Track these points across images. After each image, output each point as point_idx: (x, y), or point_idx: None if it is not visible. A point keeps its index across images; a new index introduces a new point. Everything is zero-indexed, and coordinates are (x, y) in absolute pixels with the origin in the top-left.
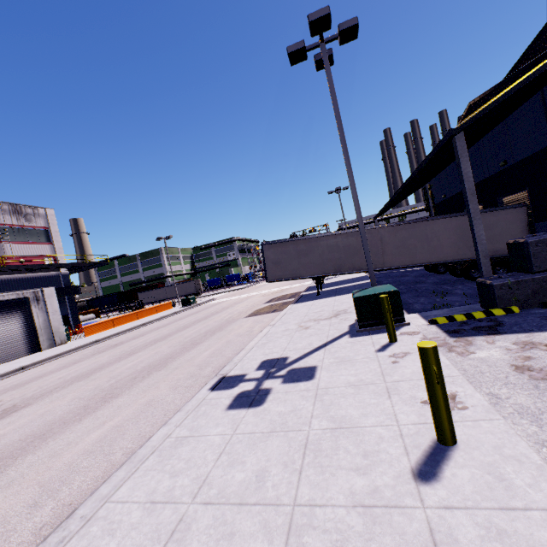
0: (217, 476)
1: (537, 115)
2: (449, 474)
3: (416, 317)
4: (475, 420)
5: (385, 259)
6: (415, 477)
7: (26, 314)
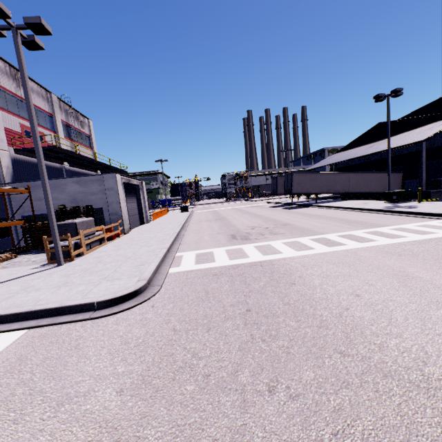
0: None
1: None
2: None
3: None
4: None
5: (349, 188)
6: None
7: (137, 197)
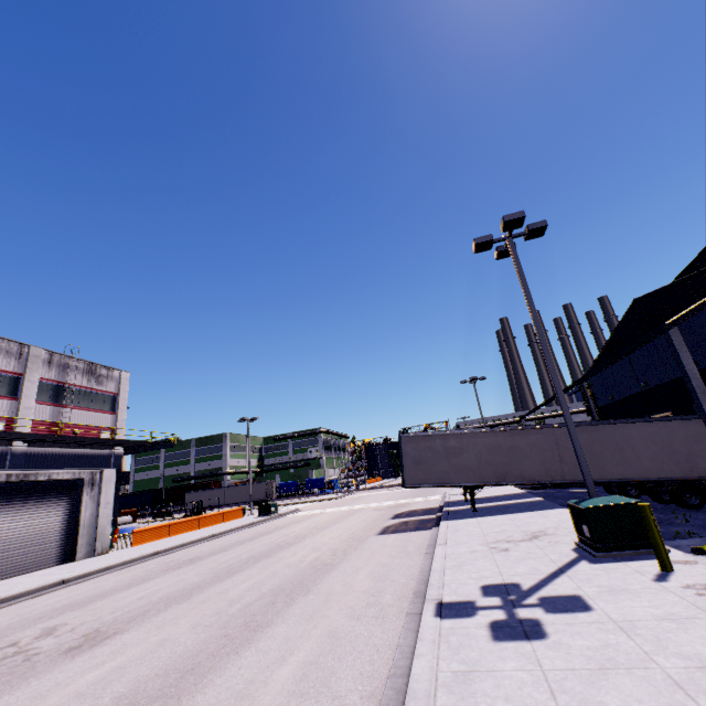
0: None
1: None
2: None
3: None
4: None
5: (564, 468)
6: None
7: (74, 503)
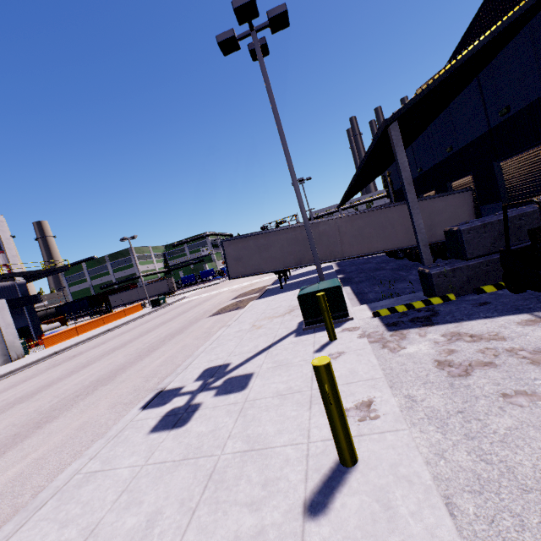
0: (108, 523)
1: (475, 102)
2: (339, 505)
3: (364, 309)
4: (382, 431)
5: (343, 249)
6: (305, 510)
7: None
